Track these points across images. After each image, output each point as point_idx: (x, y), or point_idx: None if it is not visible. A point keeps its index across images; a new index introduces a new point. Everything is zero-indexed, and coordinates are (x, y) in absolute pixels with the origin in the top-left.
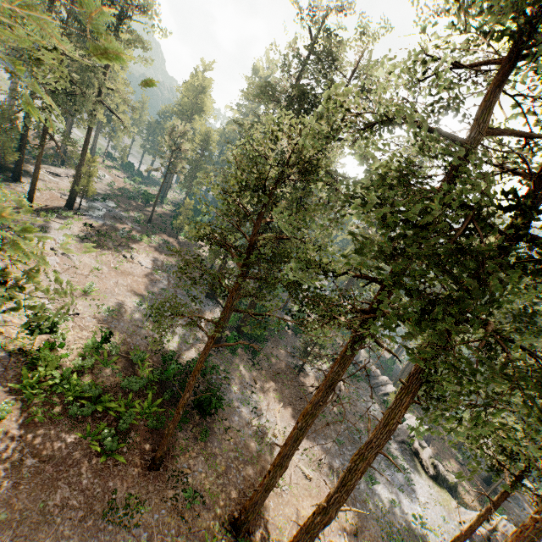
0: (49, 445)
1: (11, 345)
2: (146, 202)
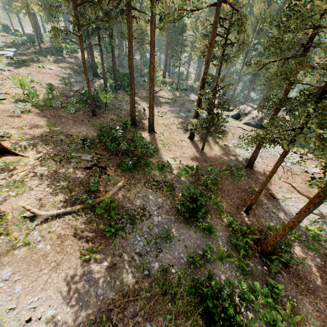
0: (52, 113)
1: (16, 97)
2: (32, 44)
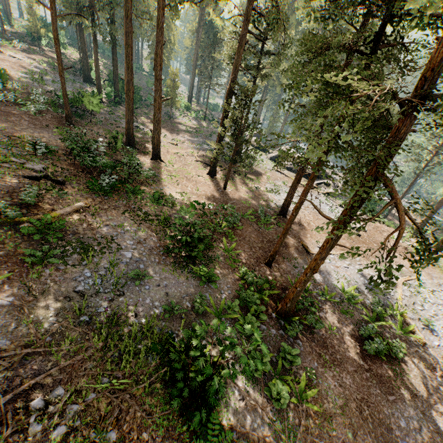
0: None
1: None
2: None
